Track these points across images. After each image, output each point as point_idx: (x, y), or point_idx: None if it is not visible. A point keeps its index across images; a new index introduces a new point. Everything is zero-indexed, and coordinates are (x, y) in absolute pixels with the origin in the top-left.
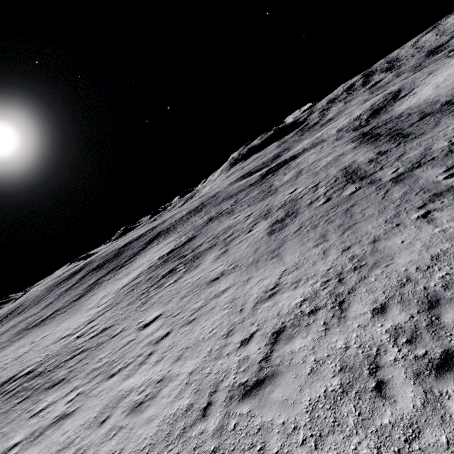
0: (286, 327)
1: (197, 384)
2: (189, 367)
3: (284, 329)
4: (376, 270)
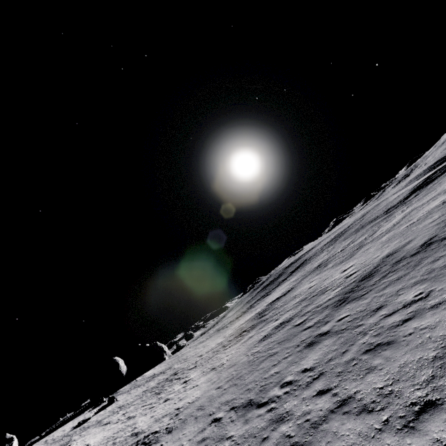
0: (139, 441)
1: (124, 440)
2: (137, 429)
3: (138, 441)
4: (160, 443)
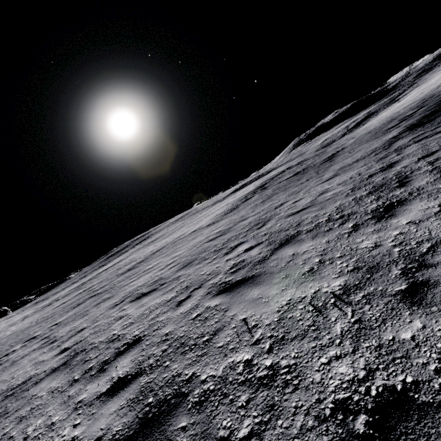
0: None
1: None
2: None
3: None
4: None
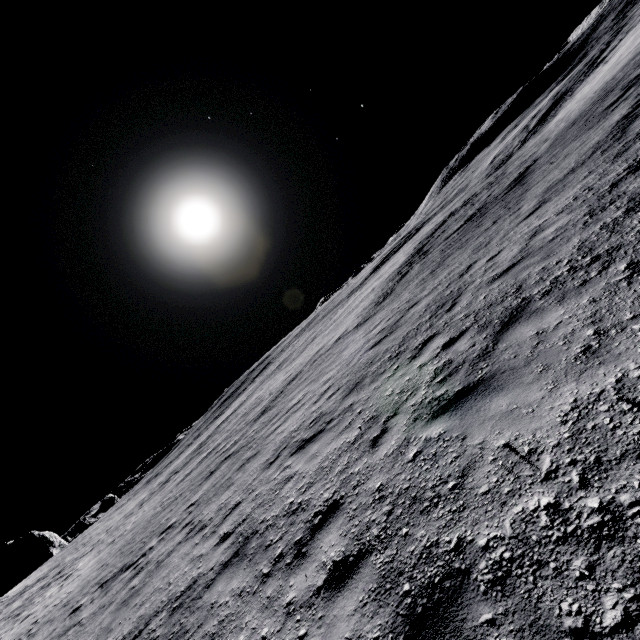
0: None
1: None
2: None
3: None
4: None
